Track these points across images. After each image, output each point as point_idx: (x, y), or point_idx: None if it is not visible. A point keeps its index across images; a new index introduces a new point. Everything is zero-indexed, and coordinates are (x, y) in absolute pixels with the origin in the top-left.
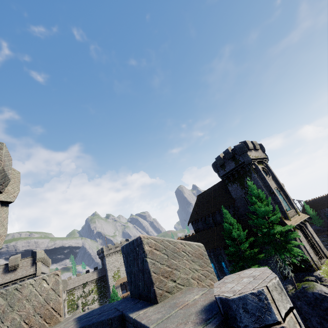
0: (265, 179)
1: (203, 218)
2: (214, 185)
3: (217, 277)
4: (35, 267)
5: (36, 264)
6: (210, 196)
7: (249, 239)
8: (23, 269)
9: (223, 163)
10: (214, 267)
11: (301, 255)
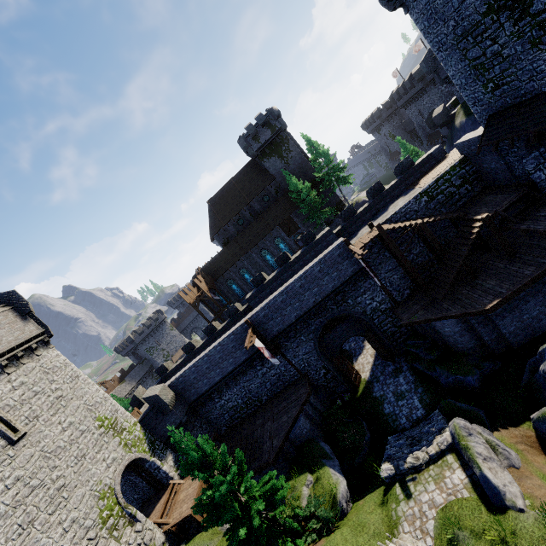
0: (299, 145)
1: (235, 219)
2: (234, 176)
3: (276, 265)
4: (34, 321)
5: (31, 315)
6: (234, 190)
7: (313, 191)
8: (8, 330)
9: (257, 133)
10: (272, 257)
11: (337, 200)
